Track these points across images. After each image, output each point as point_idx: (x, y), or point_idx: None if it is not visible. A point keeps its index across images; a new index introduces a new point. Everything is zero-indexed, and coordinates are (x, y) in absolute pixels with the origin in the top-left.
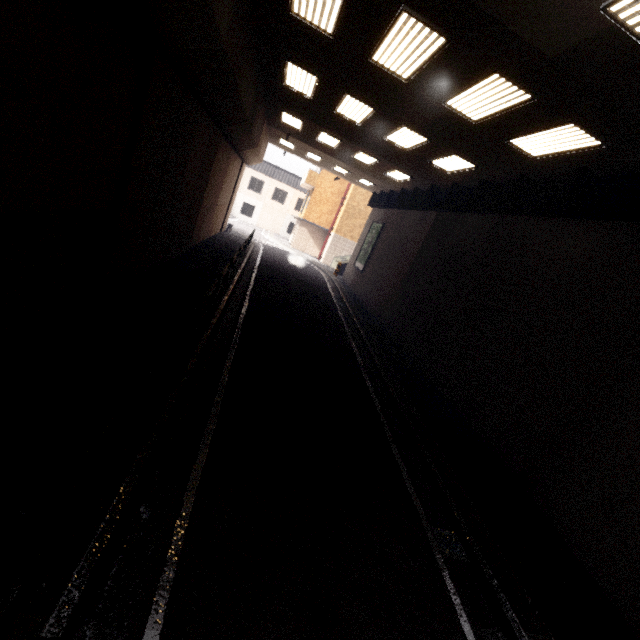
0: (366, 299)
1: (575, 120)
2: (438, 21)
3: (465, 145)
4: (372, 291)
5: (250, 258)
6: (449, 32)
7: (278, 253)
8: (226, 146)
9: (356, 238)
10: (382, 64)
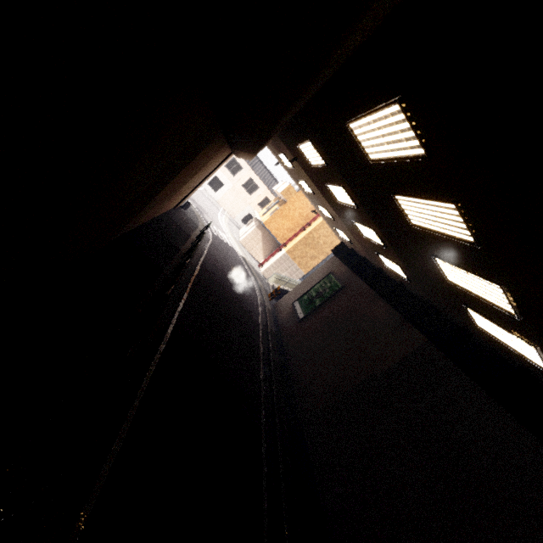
0: (294, 363)
1: None
2: None
3: None
4: (304, 360)
5: (189, 264)
6: None
7: (224, 252)
8: (221, 140)
9: (303, 265)
10: None
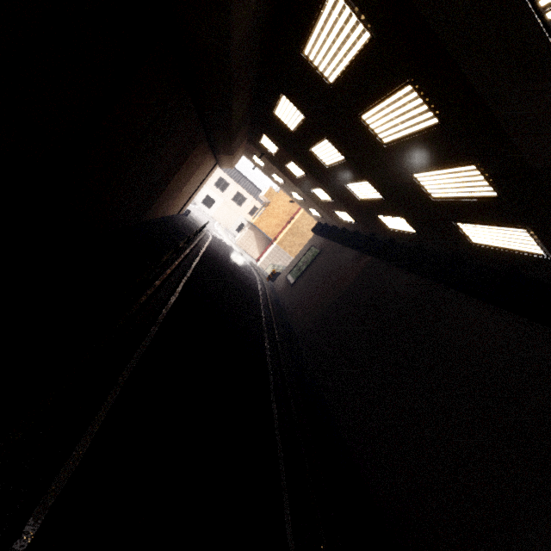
0: (289, 311)
1: (528, 227)
2: (438, 103)
3: (415, 213)
4: (297, 306)
5: (197, 245)
6: (445, 116)
7: (223, 247)
8: (206, 146)
9: (293, 253)
10: (369, 124)
